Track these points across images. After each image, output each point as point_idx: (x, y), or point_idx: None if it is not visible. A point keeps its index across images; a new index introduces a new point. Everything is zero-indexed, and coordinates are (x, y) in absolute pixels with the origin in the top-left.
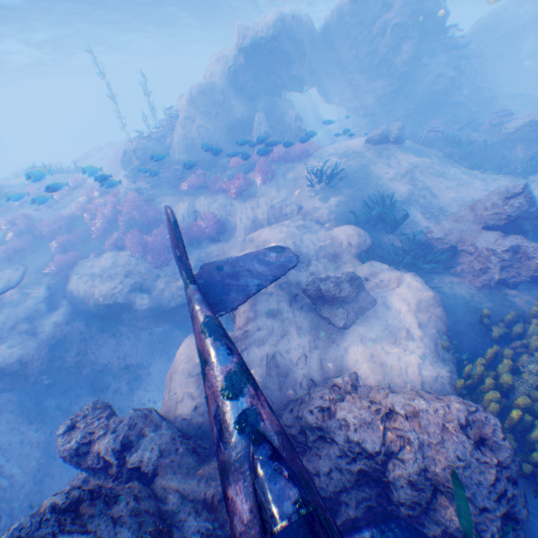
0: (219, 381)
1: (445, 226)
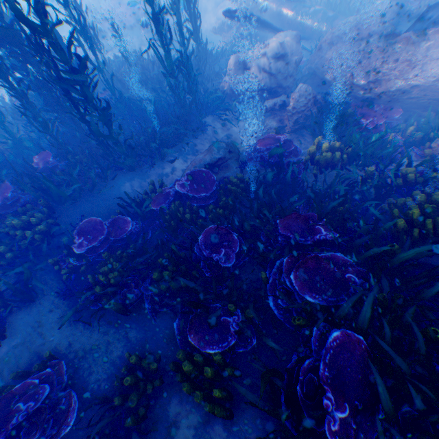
0: None
1: None
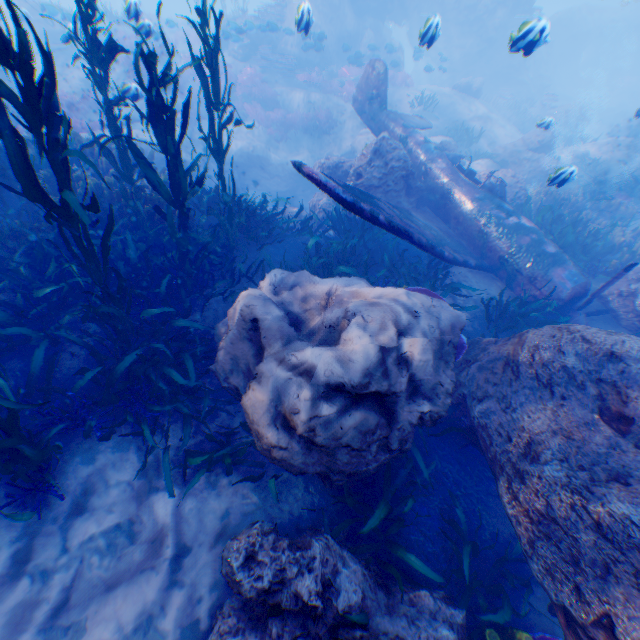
0: (419, 139)
1: (503, 147)
